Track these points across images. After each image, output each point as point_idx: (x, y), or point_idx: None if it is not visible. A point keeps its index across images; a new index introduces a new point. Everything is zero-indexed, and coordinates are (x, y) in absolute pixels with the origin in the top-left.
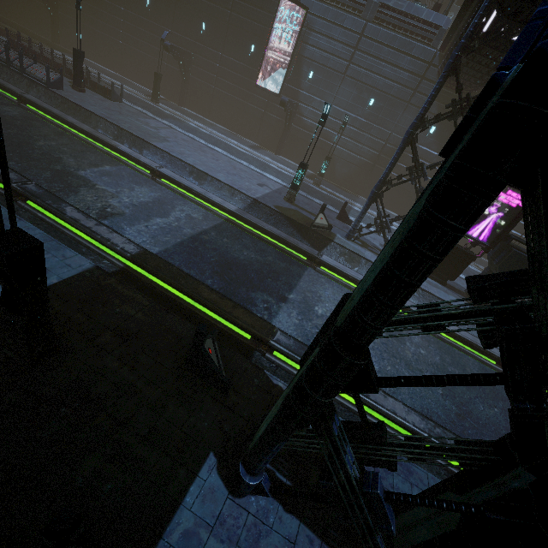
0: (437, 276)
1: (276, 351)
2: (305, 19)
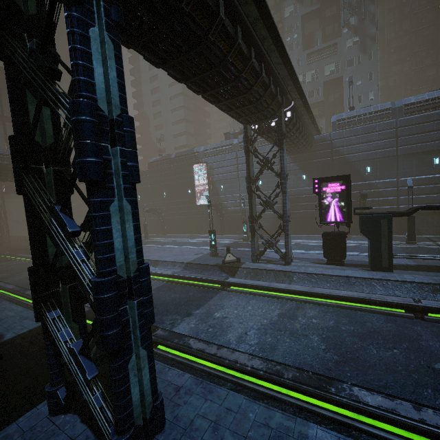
0: (332, 260)
1: (160, 345)
2: (207, 166)
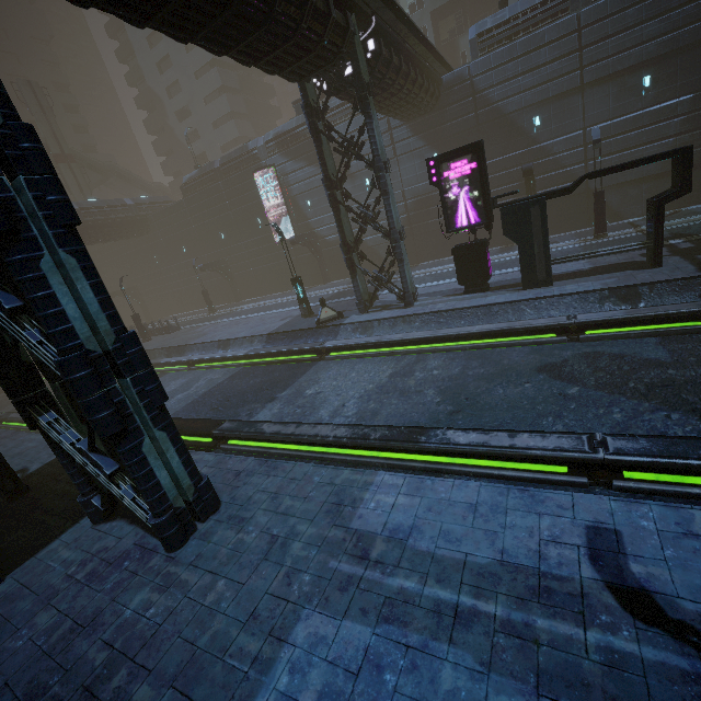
0: (472, 287)
1: (231, 439)
2: (276, 172)
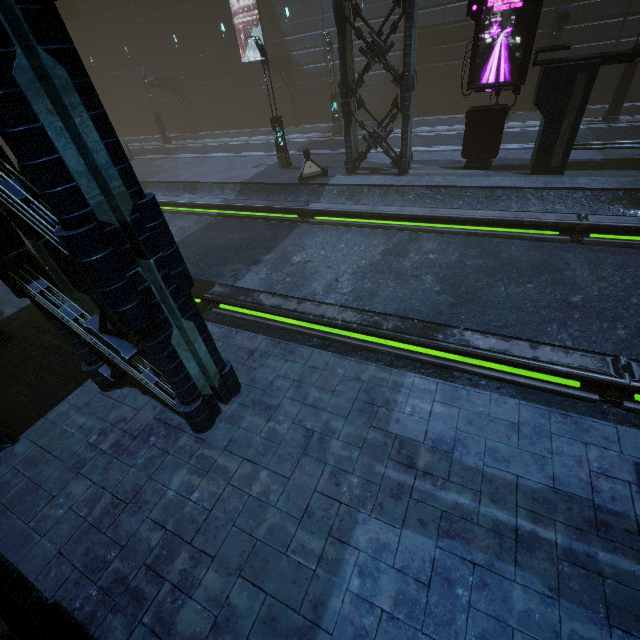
0: (474, 162)
1: (222, 304)
2: None
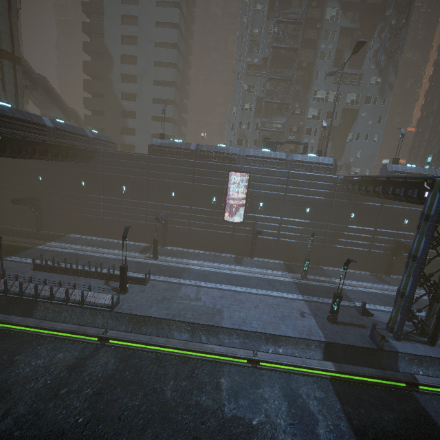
0: None
1: None
2: (249, 178)
